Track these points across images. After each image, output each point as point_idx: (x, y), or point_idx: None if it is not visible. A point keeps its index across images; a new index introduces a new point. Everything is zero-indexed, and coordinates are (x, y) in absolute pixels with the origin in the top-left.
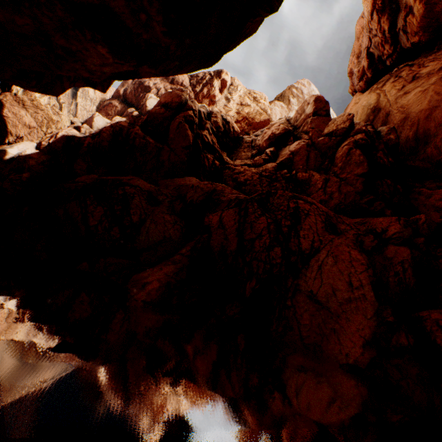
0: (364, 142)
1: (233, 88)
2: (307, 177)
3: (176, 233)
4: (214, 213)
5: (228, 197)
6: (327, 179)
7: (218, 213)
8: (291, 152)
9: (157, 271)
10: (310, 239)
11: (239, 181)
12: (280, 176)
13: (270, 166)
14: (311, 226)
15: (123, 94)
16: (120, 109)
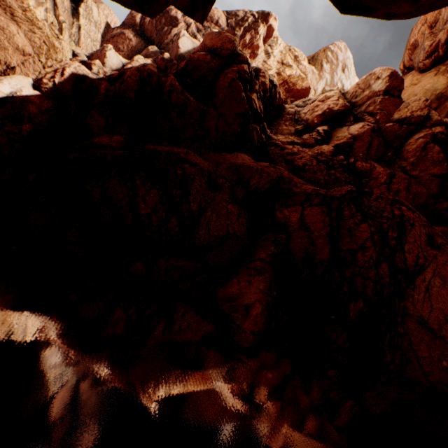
0: (445, 137)
1: (273, 40)
2: (368, 169)
3: (241, 228)
4: (286, 207)
5: (302, 188)
6: (392, 174)
7: (296, 209)
8: (353, 136)
9: (248, 286)
10: (414, 254)
11: (297, 165)
12: (337, 163)
13: (326, 149)
14: (415, 239)
15: (140, 22)
16: (135, 44)
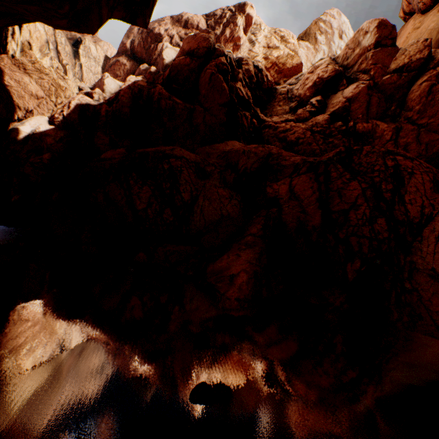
0: None
1: (256, 27)
2: (370, 128)
3: (234, 210)
4: (276, 181)
5: (290, 160)
6: (398, 128)
7: (285, 181)
8: (347, 99)
9: (236, 259)
10: (418, 204)
11: (290, 140)
12: (335, 130)
13: (321, 118)
14: (417, 188)
15: (131, 47)
16: (129, 67)
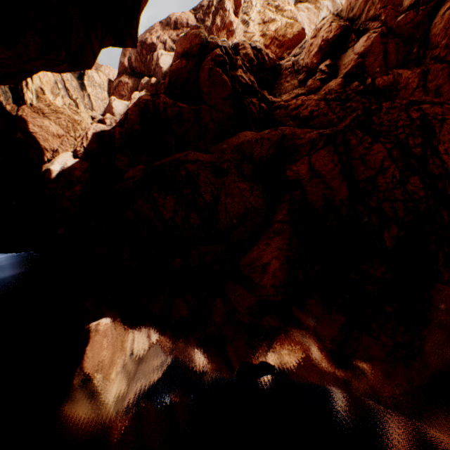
0: None
1: (247, 6)
2: (392, 80)
3: (257, 201)
4: (295, 163)
5: (306, 138)
6: (424, 71)
7: (303, 160)
8: (360, 55)
9: (266, 248)
10: None
11: (303, 116)
12: (352, 92)
13: (334, 84)
14: None
15: (129, 65)
16: (132, 85)
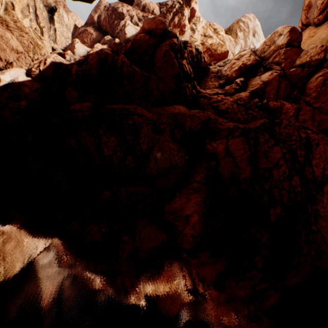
0: None
1: (196, 19)
2: (279, 106)
3: (181, 160)
4: (214, 141)
5: (225, 125)
6: (298, 108)
7: (222, 141)
8: (264, 83)
9: (187, 202)
10: (321, 167)
11: (222, 109)
12: (253, 105)
13: (244, 95)
14: (320, 155)
15: (98, 20)
16: (95, 37)
